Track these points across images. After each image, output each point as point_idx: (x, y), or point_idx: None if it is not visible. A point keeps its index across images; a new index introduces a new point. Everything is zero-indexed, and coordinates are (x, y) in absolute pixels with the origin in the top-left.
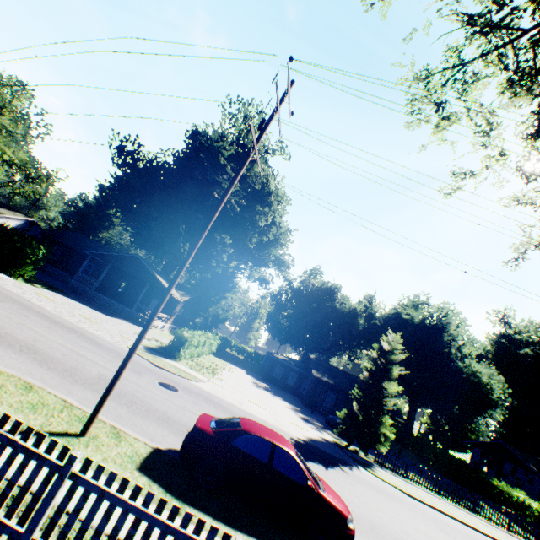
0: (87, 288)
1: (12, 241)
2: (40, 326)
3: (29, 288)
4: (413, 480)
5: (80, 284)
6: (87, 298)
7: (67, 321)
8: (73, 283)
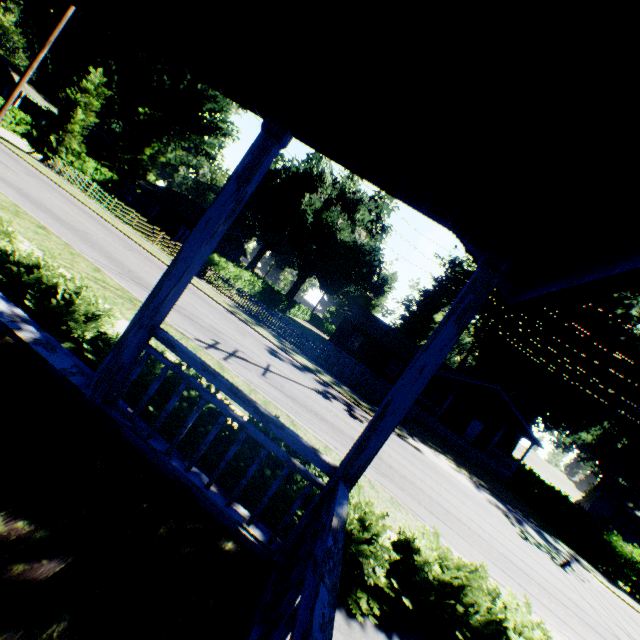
0: None
1: None
2: None
3: None
4: (70, 182)
5: None
6: None
7: None
8: None
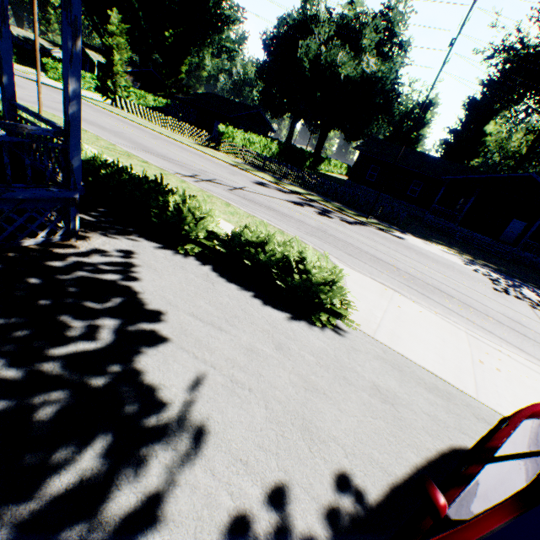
0: None
1: None
2: None
3: None
4: (129, 112)
5: None
6: None
7: None
8: None
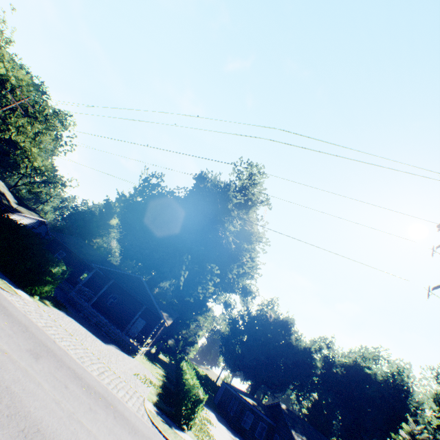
0: (84, 301)
1: (42, 256)
2: (83, 408)
3: (45, 311)
4: None
5: (78, 297)
6: (82, 313)
7: (93, 379)
8: (72, 294)
